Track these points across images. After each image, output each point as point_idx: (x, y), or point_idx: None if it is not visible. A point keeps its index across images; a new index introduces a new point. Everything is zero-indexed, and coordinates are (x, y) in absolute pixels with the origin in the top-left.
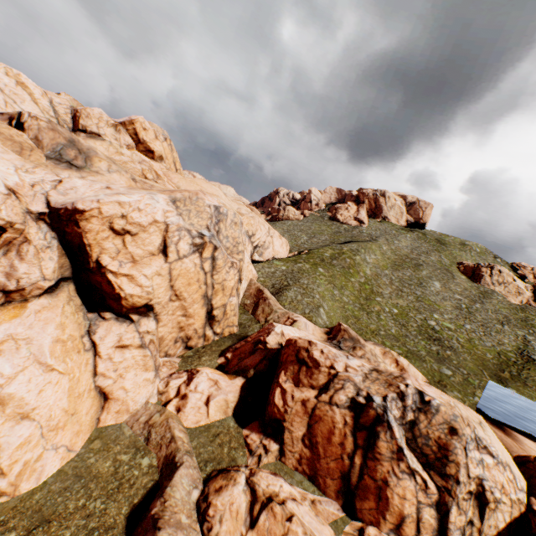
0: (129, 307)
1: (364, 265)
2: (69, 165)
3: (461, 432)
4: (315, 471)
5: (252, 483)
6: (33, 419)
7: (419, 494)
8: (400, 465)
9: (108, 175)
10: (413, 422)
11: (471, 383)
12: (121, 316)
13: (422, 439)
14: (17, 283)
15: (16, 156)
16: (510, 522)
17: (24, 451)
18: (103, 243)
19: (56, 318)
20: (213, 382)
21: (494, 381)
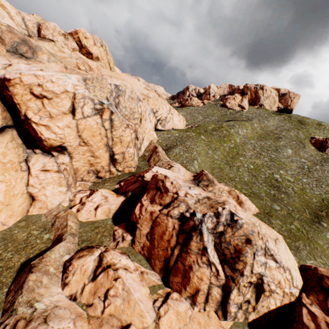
0: (49, 147)
1: (236, 136)
2: (21, 56)
3: (254, 243)
4: (150, 255)
5: (102, 256)
6: None
7: (212, 278)
8: (203, 258)
9: (47, 64)
10: (222, 233)
11: (292, 216)
12: (46, 152)
13: (225, 244)
14: None
15: None
16: (280, 306)
17: None
18: (28, 103)
19: (1, 149)
20: (104, 197)
21: (311, 217)
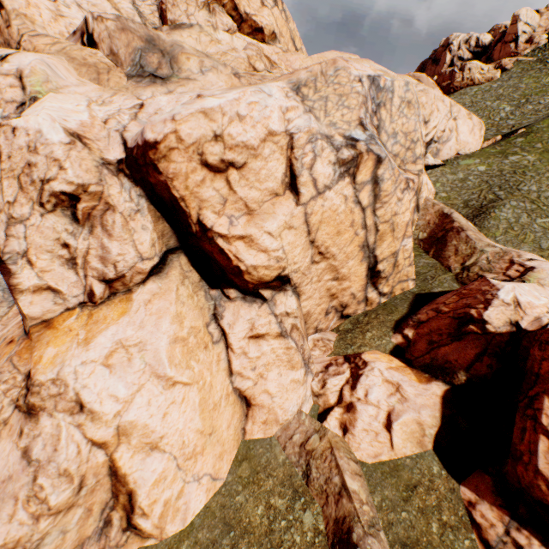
0: (255, 283)
1: None
2: (152, 79)
3: None
4: None
5: None
6: (163, 450)
7: None
8: None
9: (201, 79)
10: None
11: None
12: (249, 295)
13: None
14: (114, 269)
15: (94, 86)
16: None
17: (161, 490)
18: (199, 191)
19: (170, 308)
20: (391, 387)
21: None
